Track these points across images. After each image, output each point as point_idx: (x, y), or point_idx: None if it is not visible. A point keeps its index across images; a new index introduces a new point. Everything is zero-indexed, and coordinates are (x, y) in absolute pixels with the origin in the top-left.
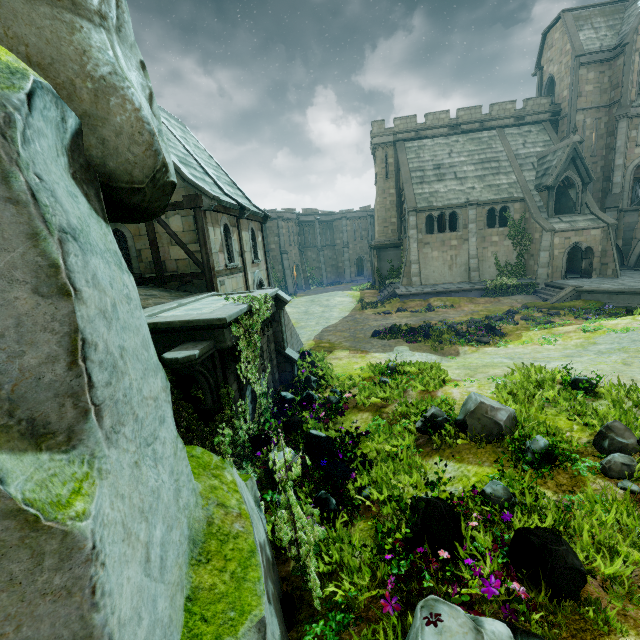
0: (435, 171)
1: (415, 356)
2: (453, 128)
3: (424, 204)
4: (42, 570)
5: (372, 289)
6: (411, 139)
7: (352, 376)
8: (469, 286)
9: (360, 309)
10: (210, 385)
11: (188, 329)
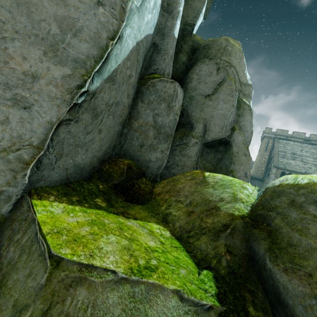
0: (291, 155)
1: None
2: (306, 140)
3: (282, 166)
4: (249, 160)
5: None
6: (283, 139)
7: None
8: None
9: None
10: None
11: None
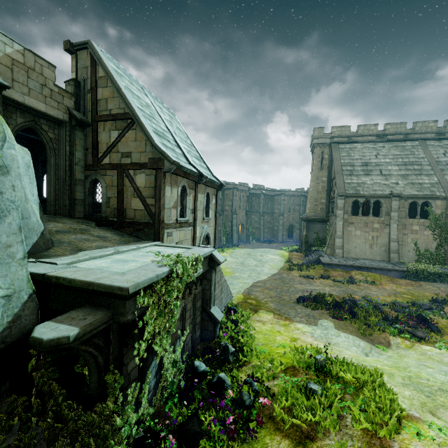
0: (363, 167)
1: (341, 337)
2: (380, 137)
3: (352, 191)
4: None
5: (299, 252)
6: (344, 142)
7: (273, 359)
8: (389, 266)
9: (287, 269)
10: (98, 363)
11: (89, 291)
